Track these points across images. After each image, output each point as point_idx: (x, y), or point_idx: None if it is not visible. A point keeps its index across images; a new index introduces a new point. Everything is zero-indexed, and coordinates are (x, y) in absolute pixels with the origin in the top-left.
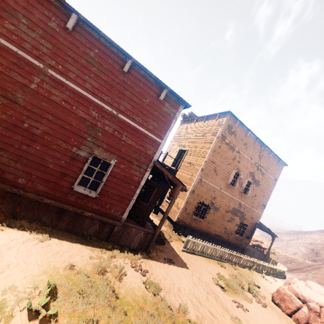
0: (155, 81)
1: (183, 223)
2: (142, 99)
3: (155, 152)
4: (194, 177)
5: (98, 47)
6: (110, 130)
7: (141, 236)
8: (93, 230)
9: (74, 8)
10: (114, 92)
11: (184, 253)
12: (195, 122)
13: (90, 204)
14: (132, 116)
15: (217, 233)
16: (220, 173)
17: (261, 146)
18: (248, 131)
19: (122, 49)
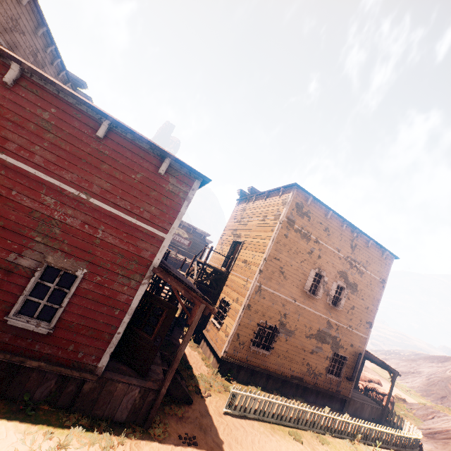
0: (151, 147)
1: (234, 359)
2: (129, 175)
3: (156, 252)
4: (250, 283)
5: (56, 105)
6: (75, 223)
7: (135, 396)
8: (46, 391)
9: (13, 56)
10: (83, 167)
11: (227, 419)
12: (254, 201)
13: (39, 346)
14: (113, 200)
15: (295, 374)
16: (291, 275)
17: (352, 230)
18: (328, 211)
19: (92, 106)
